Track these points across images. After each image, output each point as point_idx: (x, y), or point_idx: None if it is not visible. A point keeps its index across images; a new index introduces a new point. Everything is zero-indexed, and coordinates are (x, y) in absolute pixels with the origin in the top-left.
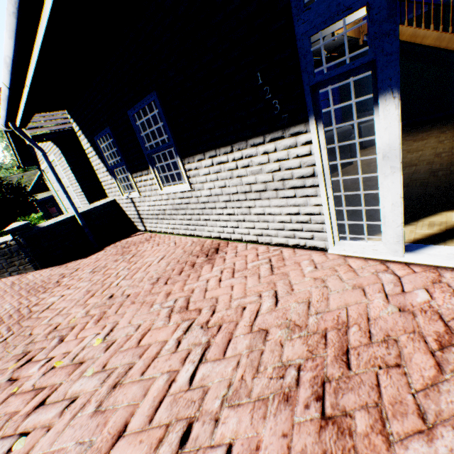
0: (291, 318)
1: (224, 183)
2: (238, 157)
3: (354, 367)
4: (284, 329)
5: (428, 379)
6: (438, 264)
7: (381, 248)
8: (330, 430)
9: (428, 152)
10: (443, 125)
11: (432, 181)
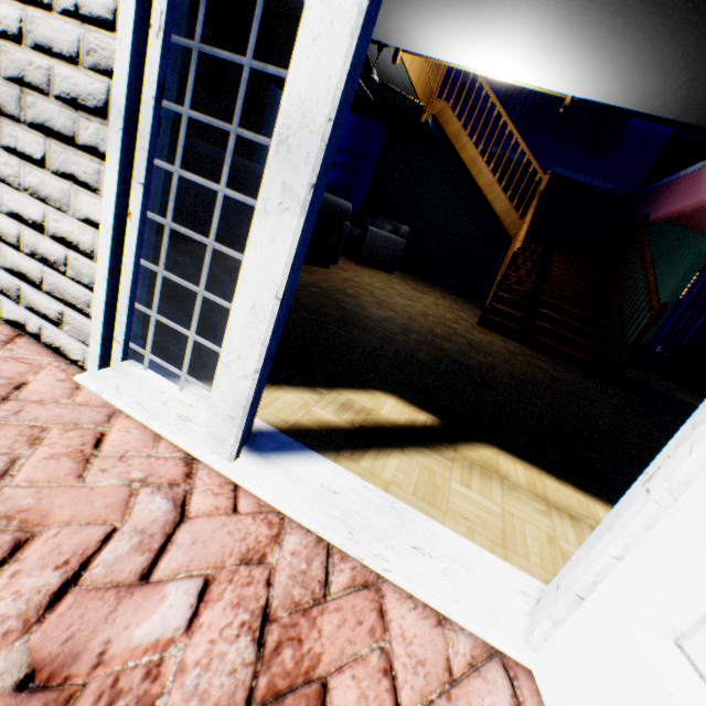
0: None
1: None
2: None
3: None
4: None
5: None
6: (284, 510)
7: (204, 420)
8: None
9: (419, 307)
10: (448, 292)
11: (399, 340)
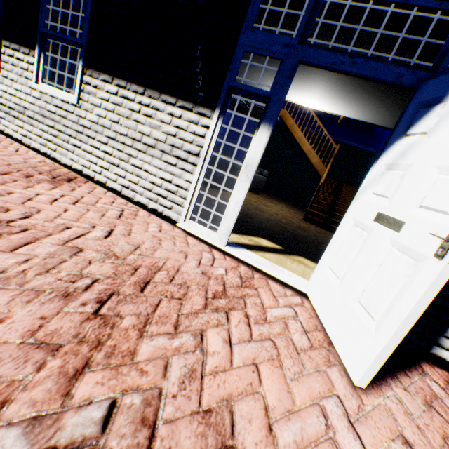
0: (114, 250)
1: (119, 119)
2: (146, 103)
3: (147, 292)
4: (101, 254)
5: (194, 309)
6: (241, 258)
7: (215, 236)
8: (95, 322)
9: (274, 211)
10: (288, 204)
11: (266, 223)
